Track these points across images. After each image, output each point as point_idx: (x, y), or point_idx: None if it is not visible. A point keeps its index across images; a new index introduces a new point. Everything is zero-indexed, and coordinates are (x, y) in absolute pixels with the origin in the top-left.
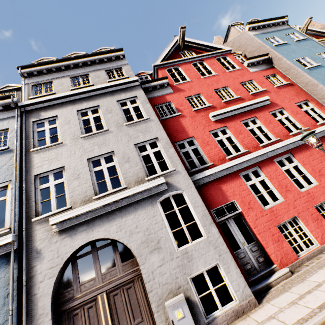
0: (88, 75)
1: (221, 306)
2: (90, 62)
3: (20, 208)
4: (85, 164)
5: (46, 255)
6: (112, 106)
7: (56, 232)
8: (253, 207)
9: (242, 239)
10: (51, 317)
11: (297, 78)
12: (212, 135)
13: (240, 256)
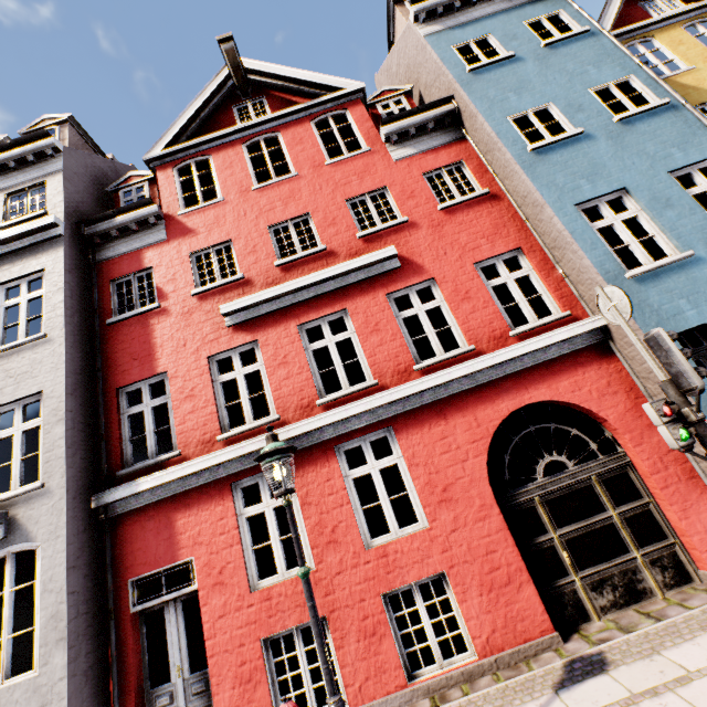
0: None
1: None
2: None
3: None
4: None
5: None
6: None
7: None
8: (228, 582)
9: (181, 660)
10: None
11: (508, 178)
12: (215, 368)
13: (160, 701)
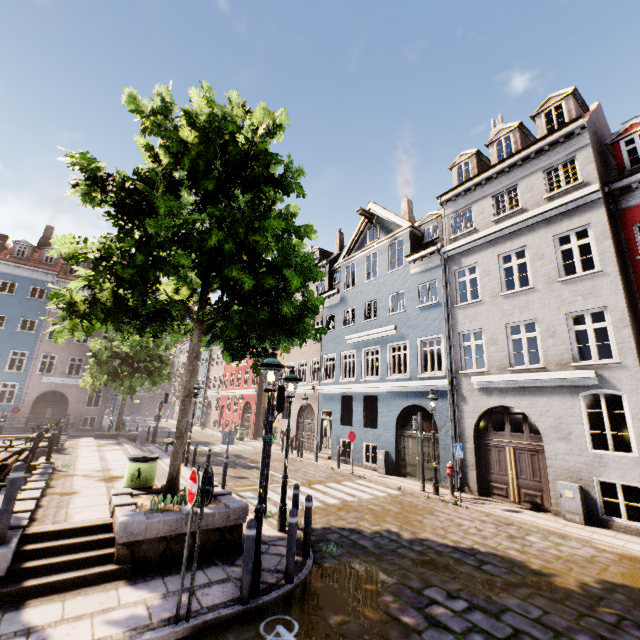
0: (516, 186)
1: (625, 518)
2: (519, 162)
3: (450, 360)
4: (503, 330)
5: (469, 402)
6: (544, 248)
7: (475, 388)
8: None
9: None
10: (473, 442)
11: None
12: None
13: None
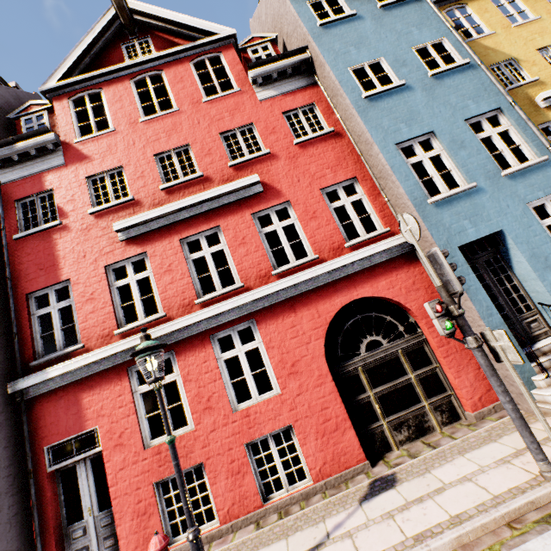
0: None
1: None
2: None
3: None
4: None
5: None
6: None
7: None
8: (126, 443)
9: (91, 503)
10: None
11: (348, 120)
12: (112, 275)
13: (76, 534)
